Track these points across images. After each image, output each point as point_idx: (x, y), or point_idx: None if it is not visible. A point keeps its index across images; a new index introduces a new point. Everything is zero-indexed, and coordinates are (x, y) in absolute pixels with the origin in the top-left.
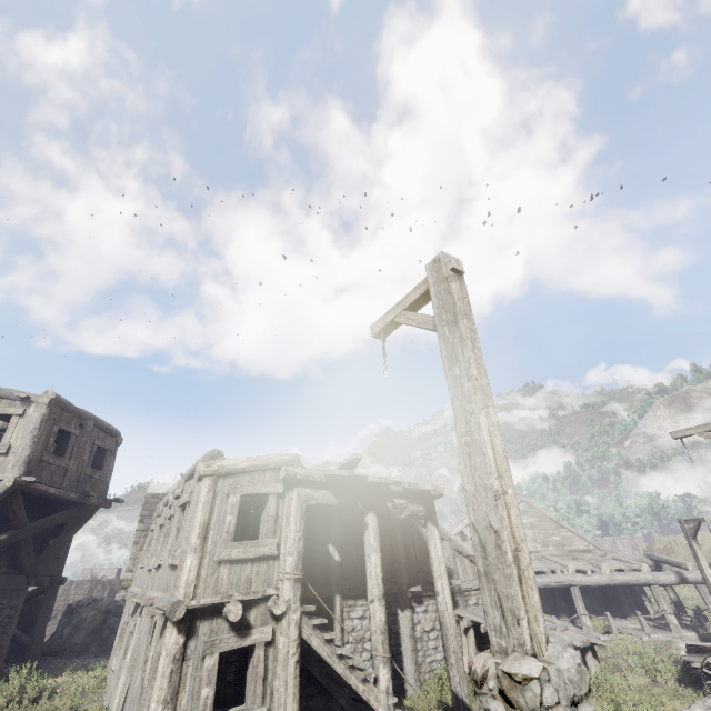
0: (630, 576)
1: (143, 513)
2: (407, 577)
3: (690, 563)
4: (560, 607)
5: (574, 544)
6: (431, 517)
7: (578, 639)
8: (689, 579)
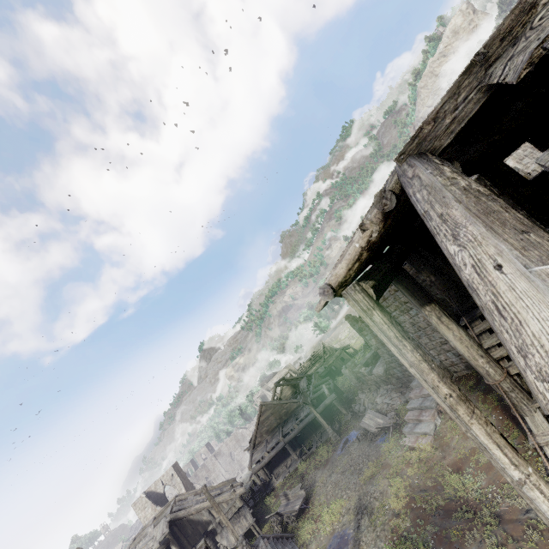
0: (305, 421)
1: (137, 513)
2: (190, 545)
3: (328, 394)
4: (294, 445)
5: (292, 408)
6: (170, 543)
7: (243, 532)
8: (328, 404)
